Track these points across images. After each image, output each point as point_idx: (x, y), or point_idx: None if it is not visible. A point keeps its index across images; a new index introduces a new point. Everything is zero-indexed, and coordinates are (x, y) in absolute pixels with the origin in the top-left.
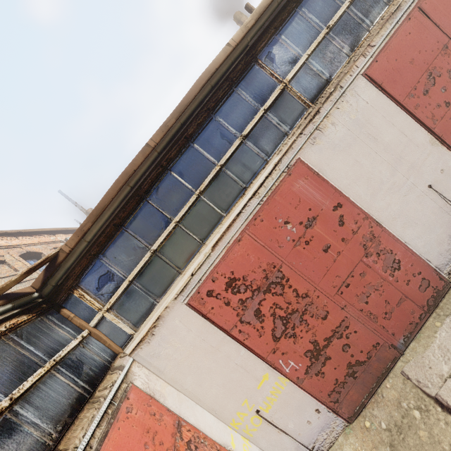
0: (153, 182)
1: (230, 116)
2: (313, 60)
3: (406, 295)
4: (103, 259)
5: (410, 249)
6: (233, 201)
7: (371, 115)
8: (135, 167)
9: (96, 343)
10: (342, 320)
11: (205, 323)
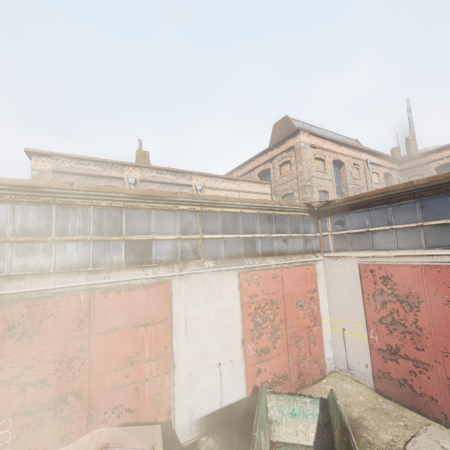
0: (400, 200)
1: None
2: None
3: None
4: (346, 215)
5: None
6: (437, 246)
7: None
8: (394, 189)
9: (318, 241)
10: (427, 364)
11: (358, 278)
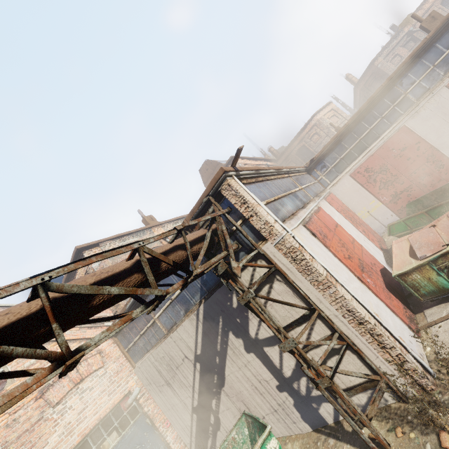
0: (344, 136)
1: (378, 110)
2: (422, 82)
3: (443, 179)
4: (324, 161)
5: None
6: (373, 142)
7: (445, 104)
8: (340, 132)
9: (319, 184)
10: (409, 186)
11: (354, 182)
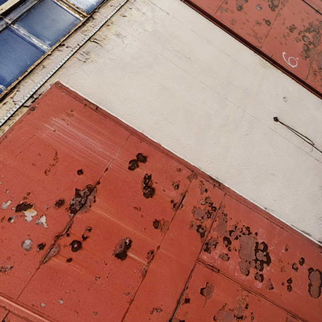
0: None
1: None
2: None
3: (293, 312)
4: None
5: (276, 218)
6: None
7: (175, 28)
8: None
9: None
10: None
11: None
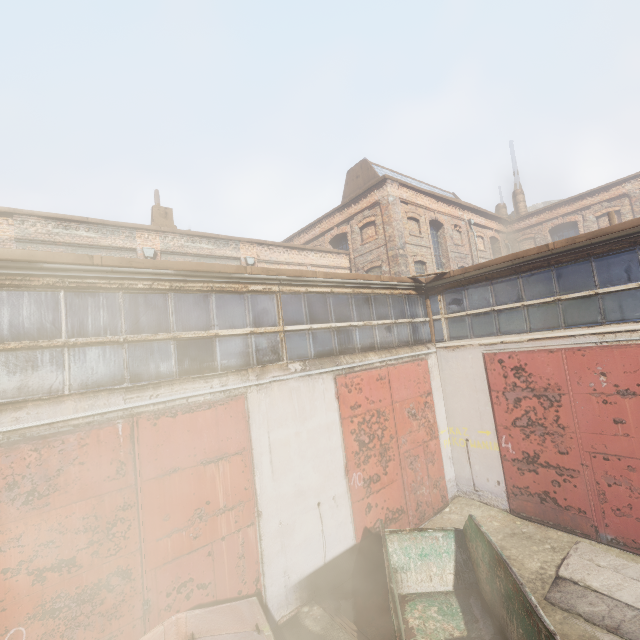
0: (532, 269)
1: None
2: None
3: None
4: (464, 291)
5: None
6: (579, 324)
7: None
8: (525, 255)
9: (428, 328)
10: (573, 470)
11: (483, 373)
